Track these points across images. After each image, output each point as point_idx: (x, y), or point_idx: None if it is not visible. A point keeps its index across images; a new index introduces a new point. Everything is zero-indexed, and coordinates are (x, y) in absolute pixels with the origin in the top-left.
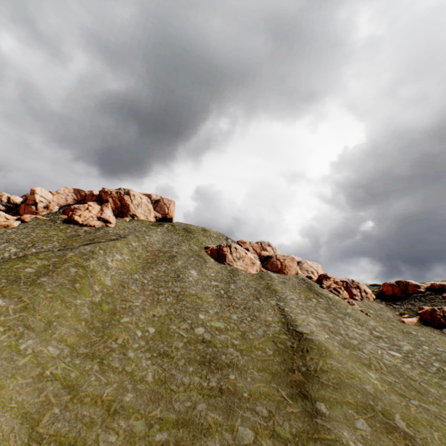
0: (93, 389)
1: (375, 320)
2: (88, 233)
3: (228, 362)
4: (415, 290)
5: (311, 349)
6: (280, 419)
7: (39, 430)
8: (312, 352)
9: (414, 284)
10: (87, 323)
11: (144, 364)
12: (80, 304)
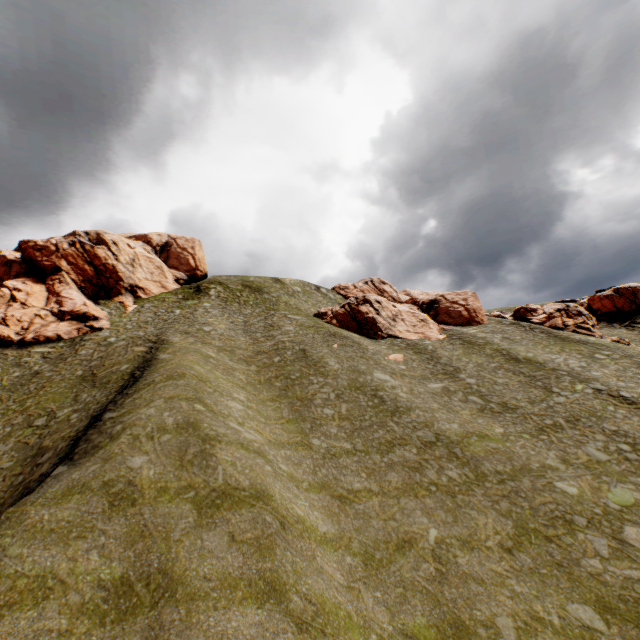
0: None
1: None
2: (57, 361)
3: None
4: None
5: None
6: None
7: None
8: None
9: None
10: None
11: None
12: None
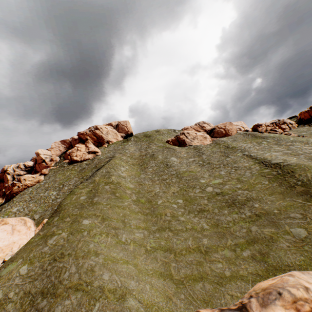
0: (181, 246)
1: None
2: (89, 165)
3: (245, 198)
4: None
5: (294, 169)
6: None
7: (175, 278)
8: (296, 171)
9: None
10: (141, 213)
11: (195, 220)
12: (128, 204)
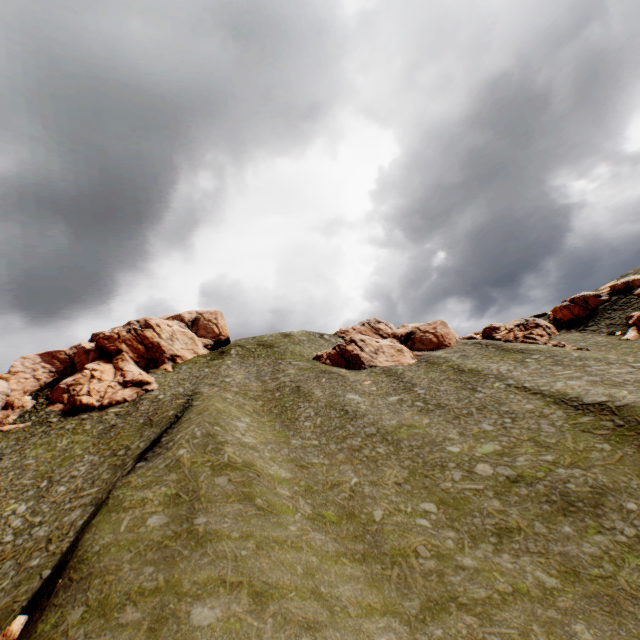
0: None
1: (605, 352)
2: (126, 416)
3: (588, 489)
4: (598, 301)
5: None
6: None
7: None
8: None
9: (593, 295)
10: (348, 555)
11: (506, 564)
12: (301, 531)
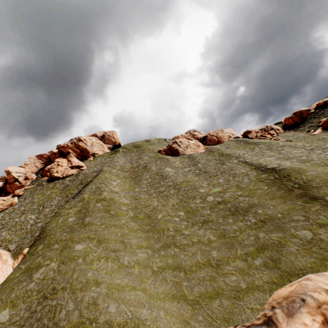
0: (190, 262)
1: (299, 142)
2: (73, 181)
3: (247, 205)
4: (308, 113)
5: (290, 173)
6: (314, 216)
7: (189, 298)
8: (292, 174)
9: (306, 110)
10: (141, 230)
11: (200, 233)
12: (125, 222)
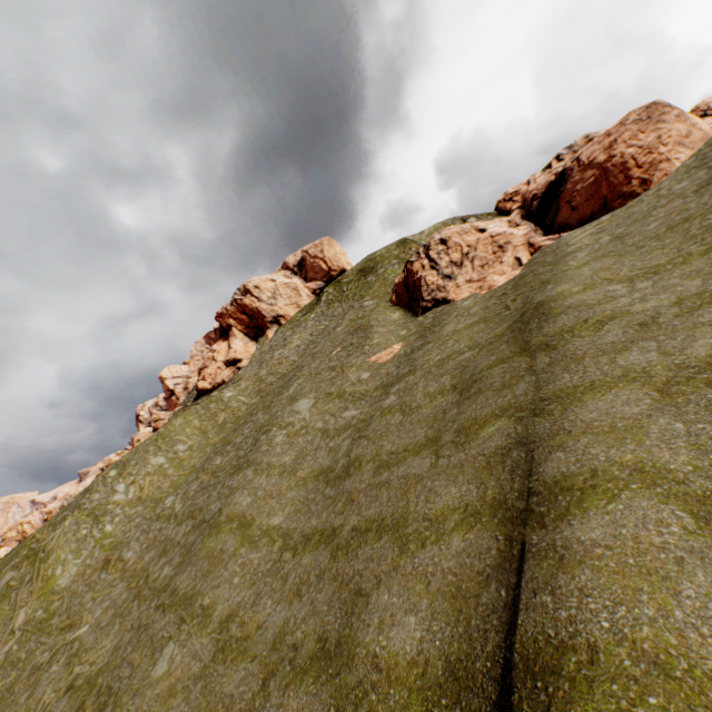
0: None
1: None
2: None
3: None
4: None
5: None
6: None
7: None
8: None
9: None
10: None
11: None
12: None
